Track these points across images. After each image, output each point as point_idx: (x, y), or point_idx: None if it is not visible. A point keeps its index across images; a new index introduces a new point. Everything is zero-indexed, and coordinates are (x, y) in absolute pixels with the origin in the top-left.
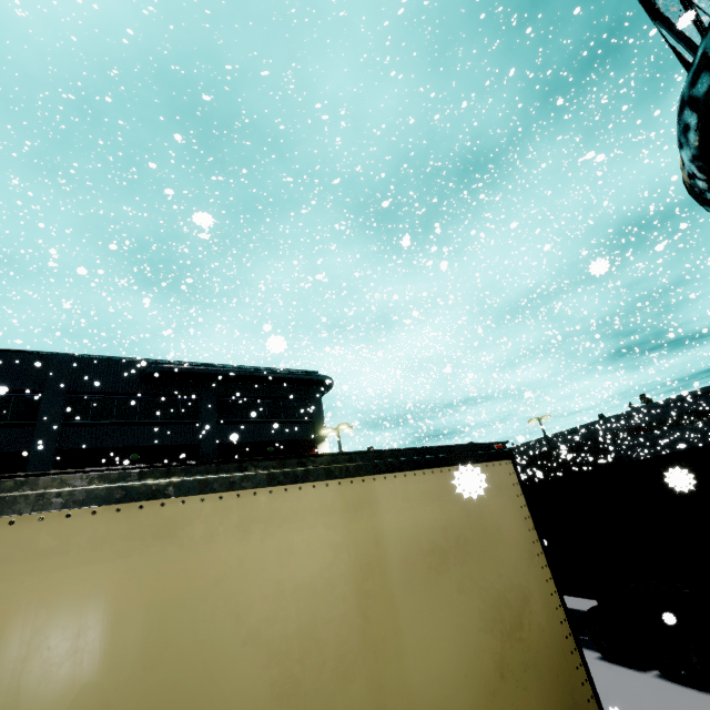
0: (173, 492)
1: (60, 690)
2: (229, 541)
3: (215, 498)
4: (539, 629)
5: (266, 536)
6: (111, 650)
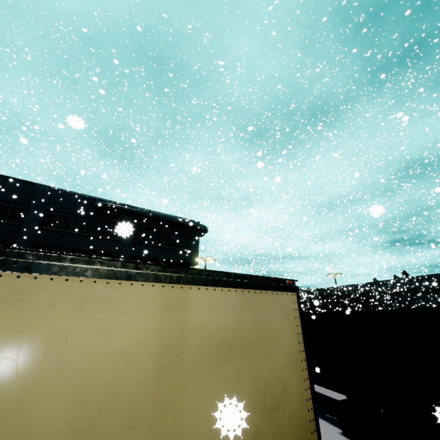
0: (29, 269)
1: None
2: (64, 312)
3: (62, 280)
4: (291, 412)
5: (96, 313)
6: None
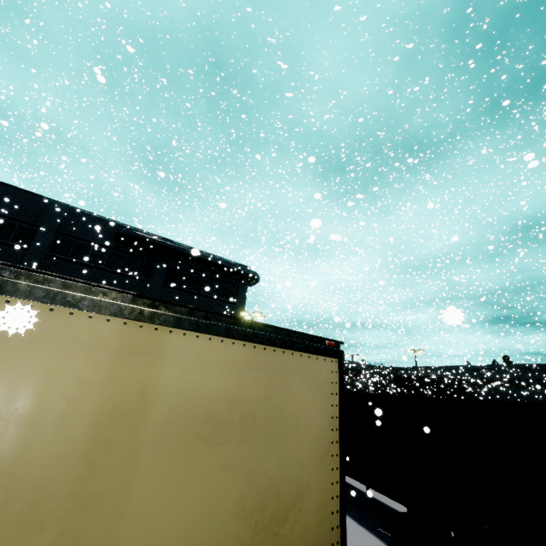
0: None
1: None
2: None
3: None
4: (304, 529)
5: None
6: None
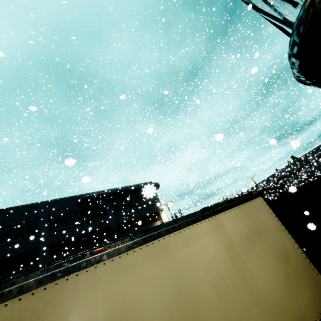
0: (160, 235)
1: (156, 308)
2: (183, 249)
3: (173, 235)
4: (295, 257)
5: (193, 244)
6: (164, 292)
